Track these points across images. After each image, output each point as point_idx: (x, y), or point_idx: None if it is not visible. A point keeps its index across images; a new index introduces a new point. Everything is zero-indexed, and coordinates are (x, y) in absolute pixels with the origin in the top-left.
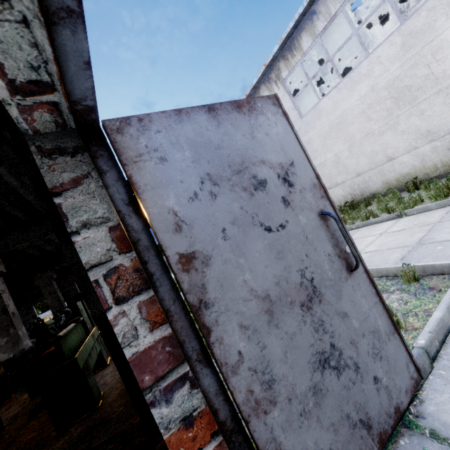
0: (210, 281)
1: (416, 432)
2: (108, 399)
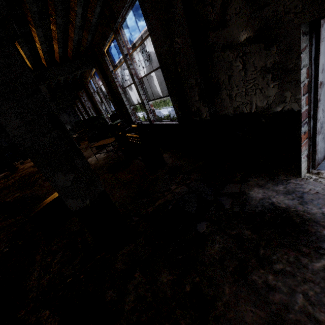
0: (322, 93)
1: None
2: (167, 162)
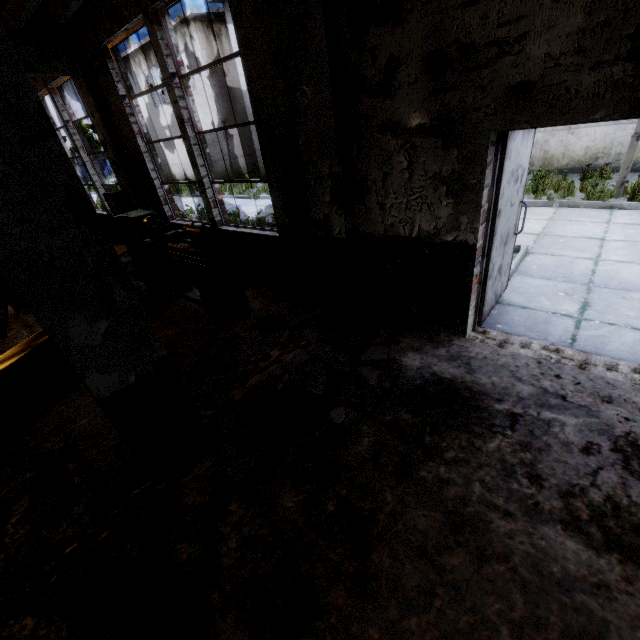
0: (498, 225)
1: (501, 304)
2: (253, 307)
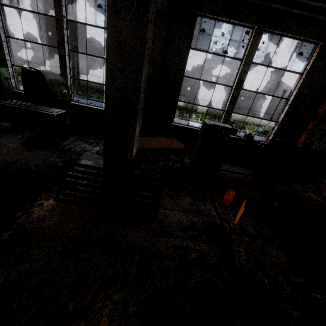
0: None
1: None
2: None
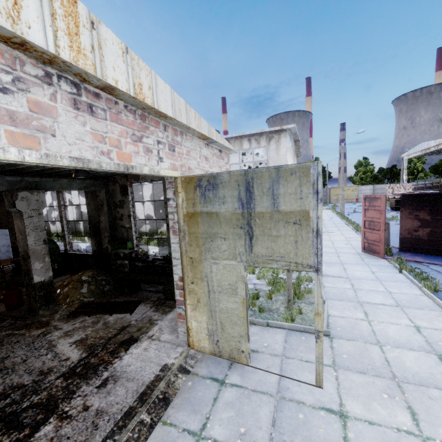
0: None
1: None
2: None
